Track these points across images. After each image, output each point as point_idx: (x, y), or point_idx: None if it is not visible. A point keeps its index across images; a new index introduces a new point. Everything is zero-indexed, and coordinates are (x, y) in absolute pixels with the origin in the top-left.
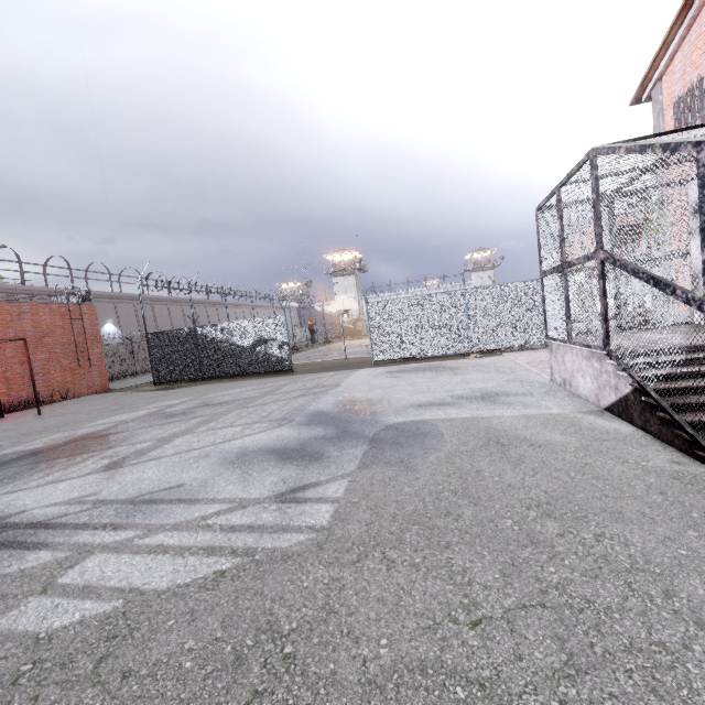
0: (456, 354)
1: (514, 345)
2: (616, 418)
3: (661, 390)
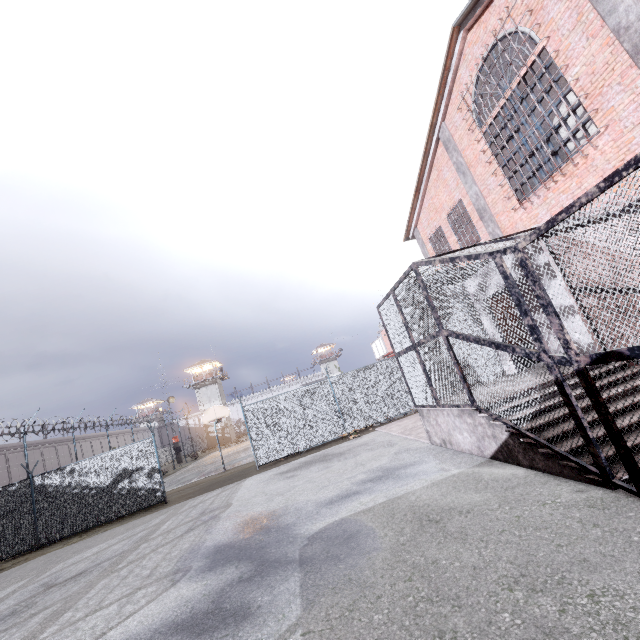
0: (335, 439)
1: (382, 419)
2: (504, 463)
3: (534, 429)
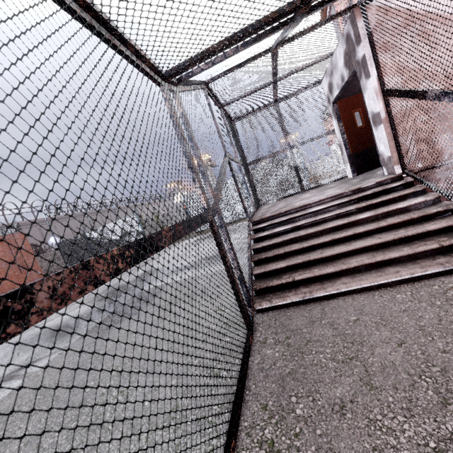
0: None
1: None
2: None
3: (248, 251)
